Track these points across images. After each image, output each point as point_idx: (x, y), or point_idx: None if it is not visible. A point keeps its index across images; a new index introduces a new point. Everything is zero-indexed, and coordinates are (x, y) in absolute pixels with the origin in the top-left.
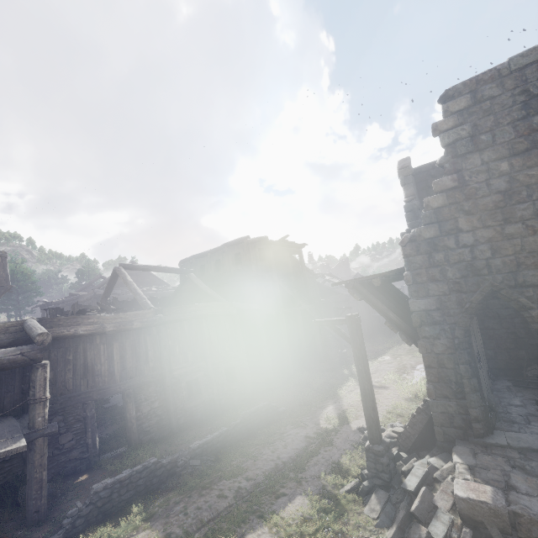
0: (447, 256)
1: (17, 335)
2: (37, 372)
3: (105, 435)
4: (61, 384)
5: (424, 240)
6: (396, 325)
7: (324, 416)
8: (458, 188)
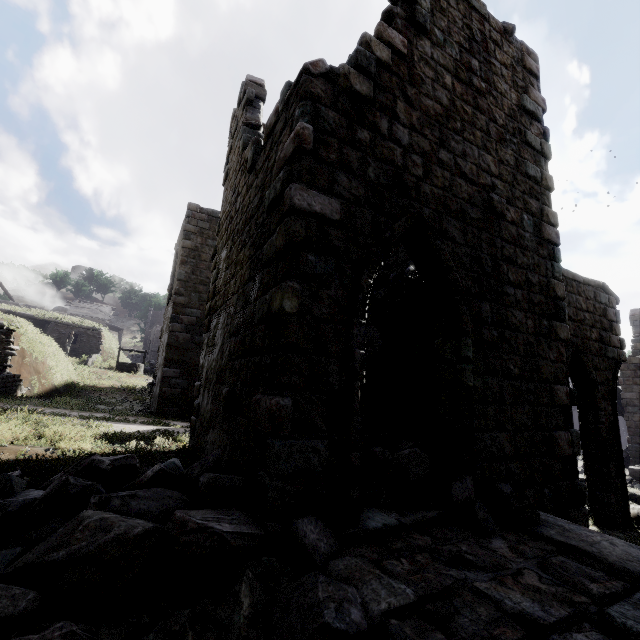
0: None
1: None
2: None
3: None
4: None
5: (632, 364)
6: None
7: None
8: None
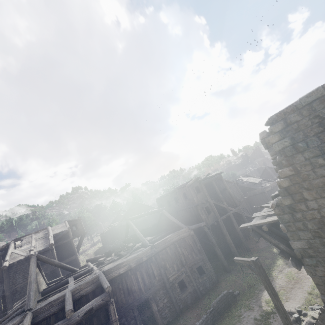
0: (304, 215)
1: (97, 283)
2: (110, 307)
3: (146, 318)
4: (120, 301)
5: (285, 206)
6: (287, 253)
7: (264, 299)
8: (295, 175)
